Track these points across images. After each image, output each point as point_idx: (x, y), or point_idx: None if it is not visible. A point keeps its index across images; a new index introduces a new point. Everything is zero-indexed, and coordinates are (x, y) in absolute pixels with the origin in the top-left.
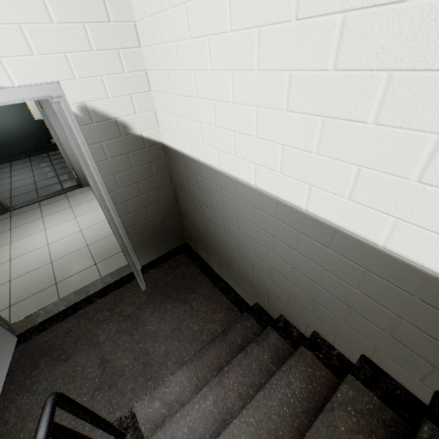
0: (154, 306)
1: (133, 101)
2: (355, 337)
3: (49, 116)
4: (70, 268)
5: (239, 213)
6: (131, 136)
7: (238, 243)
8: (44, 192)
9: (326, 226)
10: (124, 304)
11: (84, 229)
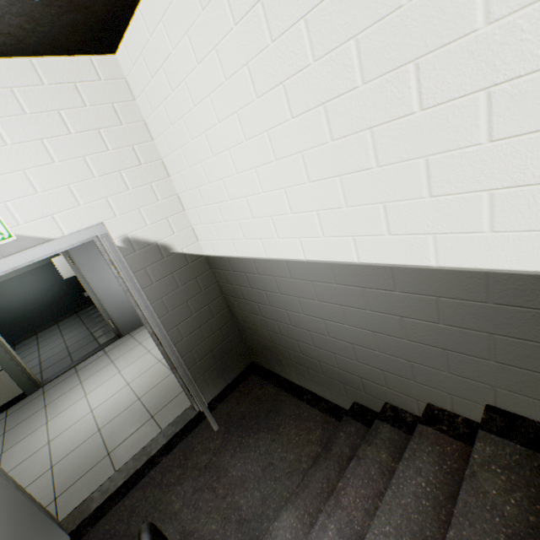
0: (234, 446)
1: (170, 223)
2: (468, 385)
3: (81, 268)
4: (122, 430)
5: (300, 295)
6: (173, 256)
7: (309, 332)
8: (79, 354)
9: (383, 269)
10: (196, 454)
11: (132, 381)
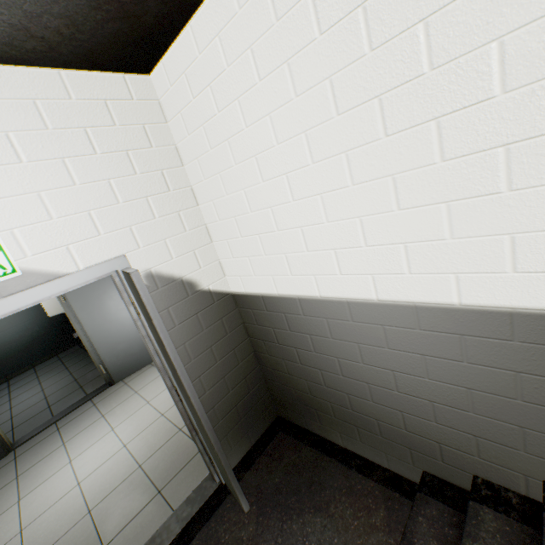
0: (273, 535)
1: (197, 256)
2: None
3: (74, 306)
4: (121, 512)
5: (362, 341)
6: (198, 293)
7: (368, 385)
8: (61, 406)
9: (497, 313)
10: None
11: (129, 442)
